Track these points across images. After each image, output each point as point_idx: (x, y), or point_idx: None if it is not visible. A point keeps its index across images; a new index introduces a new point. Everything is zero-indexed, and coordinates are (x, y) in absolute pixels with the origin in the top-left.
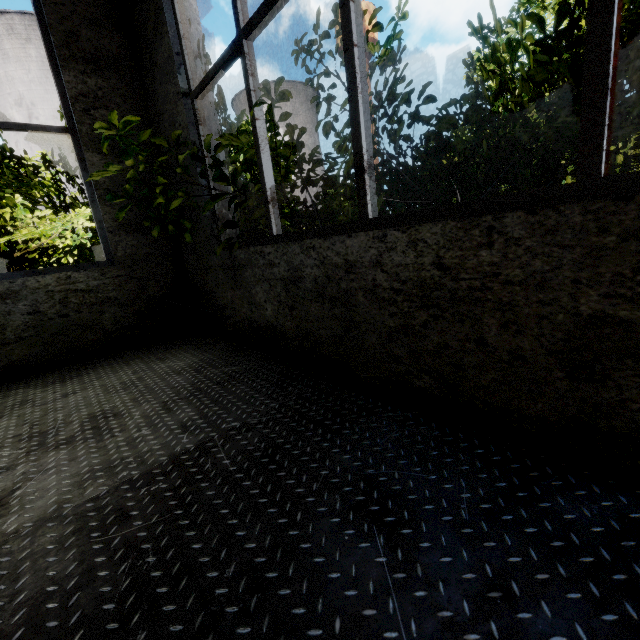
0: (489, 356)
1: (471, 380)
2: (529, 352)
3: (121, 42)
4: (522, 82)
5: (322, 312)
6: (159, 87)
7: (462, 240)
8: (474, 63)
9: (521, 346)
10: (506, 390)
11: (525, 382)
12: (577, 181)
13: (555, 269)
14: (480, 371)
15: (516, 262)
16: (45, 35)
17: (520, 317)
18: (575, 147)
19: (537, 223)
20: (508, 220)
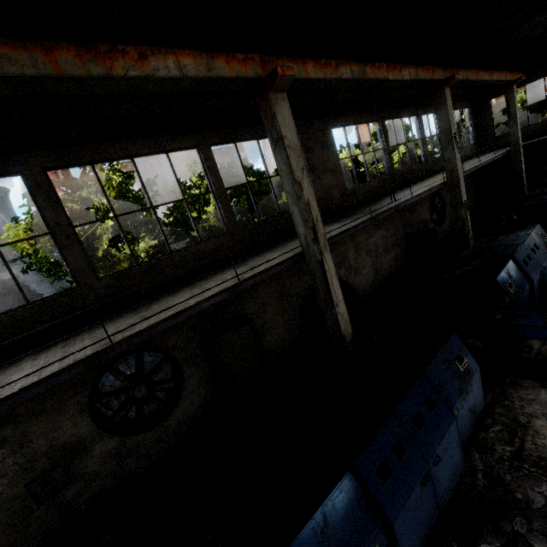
0: (542, 131)
1: (541, 133)
2: (545, 129)
3: (473, 113)
4: (534, 108)
5: (522, 136)
6: (483, 118)
7: (540, 124)
8: (523, 105)
9: (545, 129)
10: (544, 133)
11: (545, 131)
12: (546, 120)
13: (546, 124)
14: (542, 132)
15: (544, 124)
16: (469, 115)
17: (544, 127)
18: (541, 114)
19: (545, 122)
20: (543, 122)
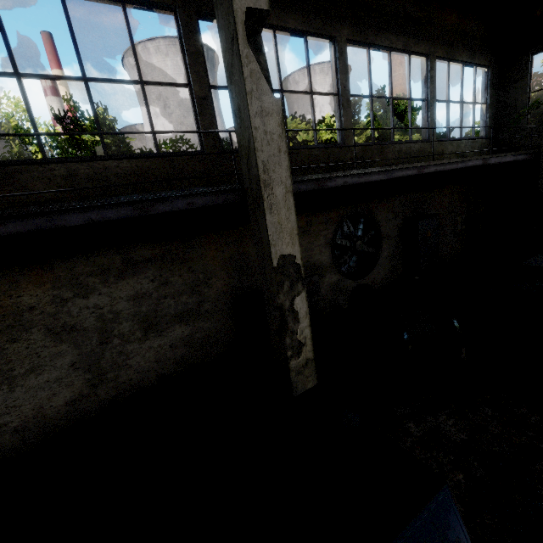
0: None
1: None
2: None
3: (496, 81)
4: None
5: None
6: (512, 91)
7: None
8: None
9: None
10: None
11: None
12: None
13: None
14: None
15: None
16: (487, 82)
17: None
18: None
19: None
20: None
